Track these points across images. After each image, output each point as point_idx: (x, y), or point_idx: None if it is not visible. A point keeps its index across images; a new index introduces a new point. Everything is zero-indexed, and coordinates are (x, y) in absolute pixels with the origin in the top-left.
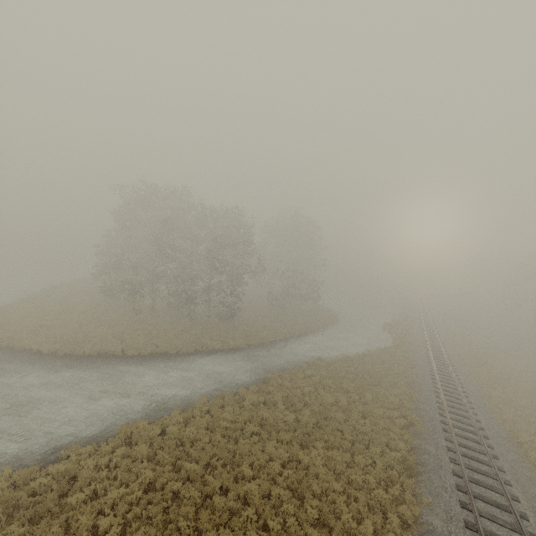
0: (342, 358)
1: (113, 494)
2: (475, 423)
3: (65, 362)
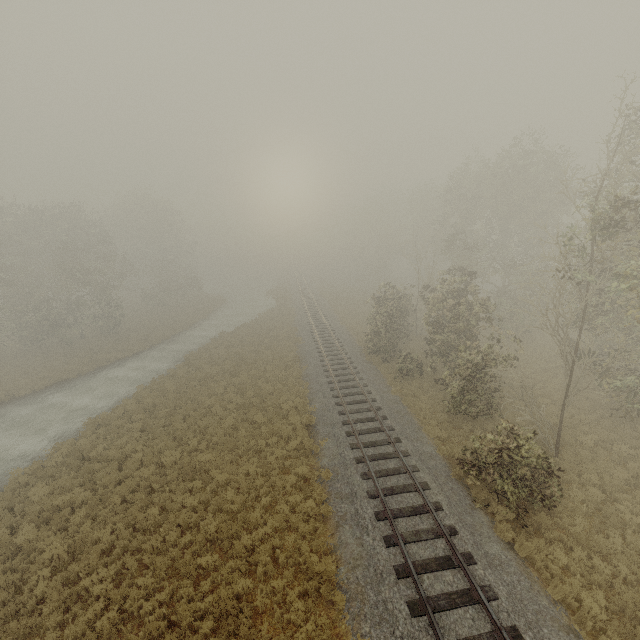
0: (240, 326)
1: (121, 440)
2: (329, 328)
3: None
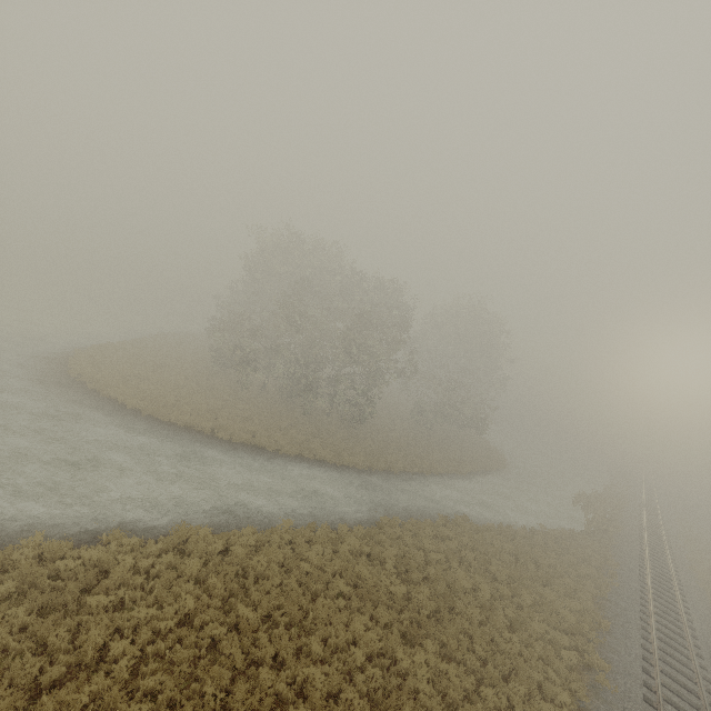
0: (498, 526)
1: (140, 612)
2: (707, 708)
3: (146, 425)
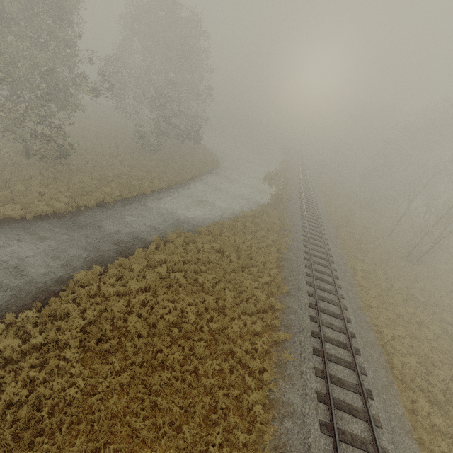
0: (209, 227)
1: None
2: (347, 330)
3: None
